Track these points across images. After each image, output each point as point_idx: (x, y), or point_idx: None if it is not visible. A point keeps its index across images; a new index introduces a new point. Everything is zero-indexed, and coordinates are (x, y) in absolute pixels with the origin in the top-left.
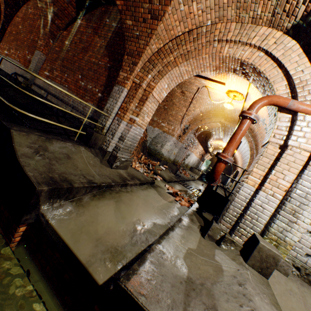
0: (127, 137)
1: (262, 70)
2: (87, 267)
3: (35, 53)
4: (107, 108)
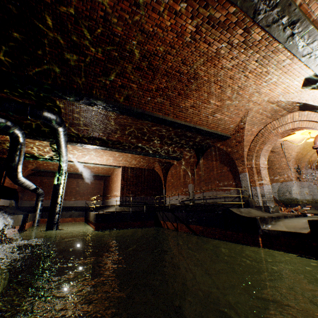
0: (264, 193)
1: (304, 126)
2: (296, 232)
3: (188, 186)
4: (244, 186)
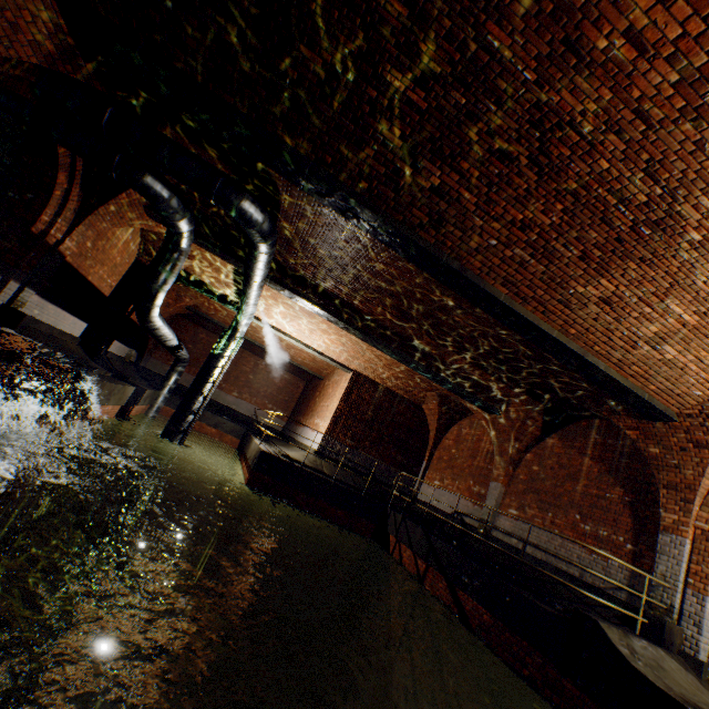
0: None
1: None
2: None
3: (490, 484)
4: (661, 572)
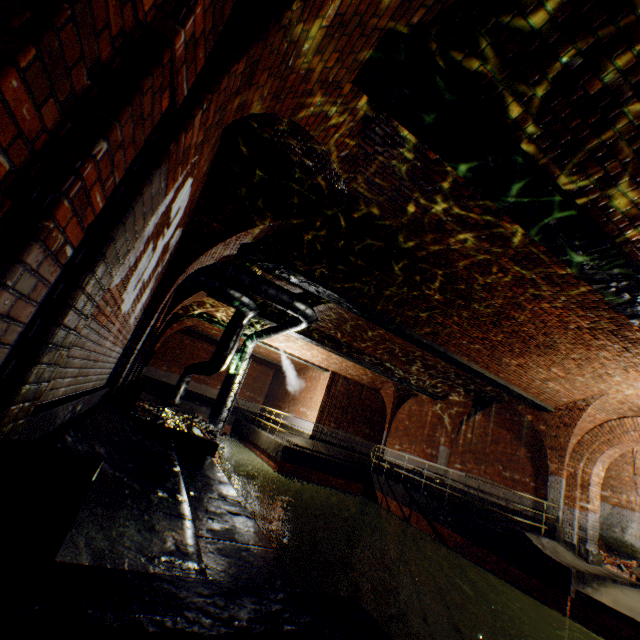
0: (586, 525)
1: None
2: (634, 618)
3: (440, 448)
4: (551, 498)
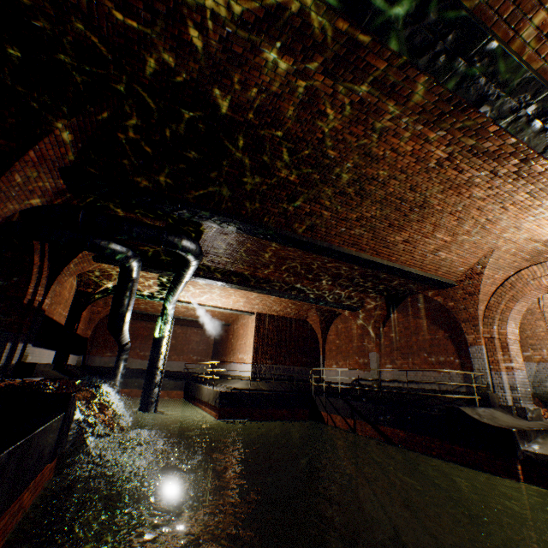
0: (516, 384)
1: None
2: None
3: (369, 355)
4: (477, 368)
